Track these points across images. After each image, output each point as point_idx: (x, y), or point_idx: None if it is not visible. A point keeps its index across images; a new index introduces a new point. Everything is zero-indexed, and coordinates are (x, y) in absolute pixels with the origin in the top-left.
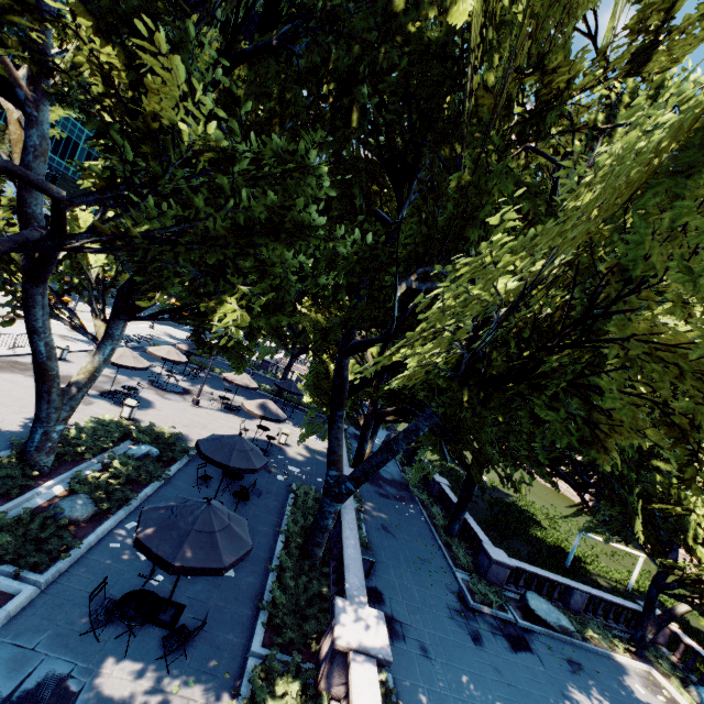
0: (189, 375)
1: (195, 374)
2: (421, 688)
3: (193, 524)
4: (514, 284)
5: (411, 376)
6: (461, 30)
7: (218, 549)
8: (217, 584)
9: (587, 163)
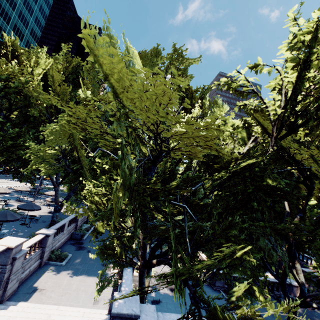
0: (36, 197)
1: (37, 196)
2: (81, 256)
3: (1, 213)
4: (55, 151)
5: (48, 172)
6: (50, 105)
7: (7, 217)
8: (16, 235)
9: (104, 120)
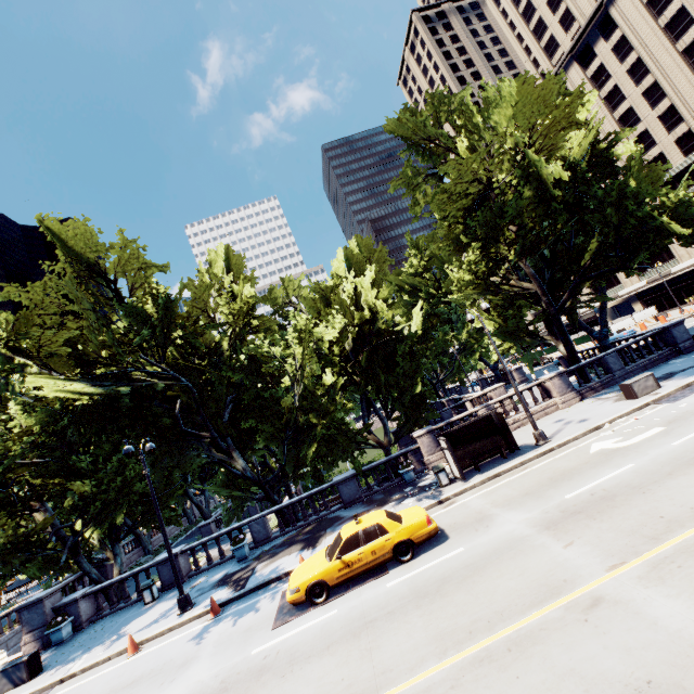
0: None
1: None
2: None
3: None
4: None
5: None
6: None
7: None
8: None
9: None
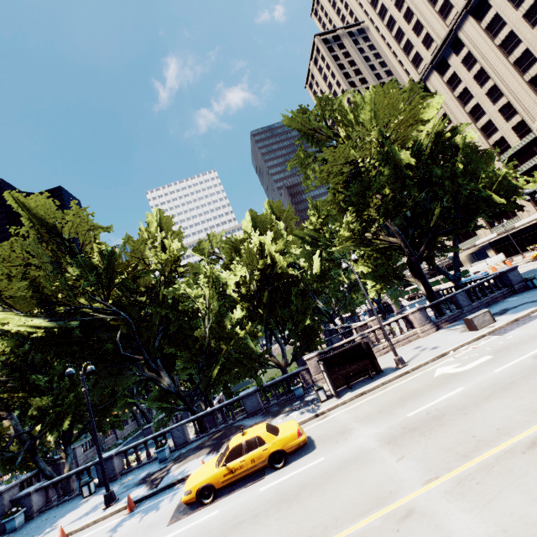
0: None
1: None
2: None
3: None
4: None
5: None
6: None
7: None
8: None
9: None
